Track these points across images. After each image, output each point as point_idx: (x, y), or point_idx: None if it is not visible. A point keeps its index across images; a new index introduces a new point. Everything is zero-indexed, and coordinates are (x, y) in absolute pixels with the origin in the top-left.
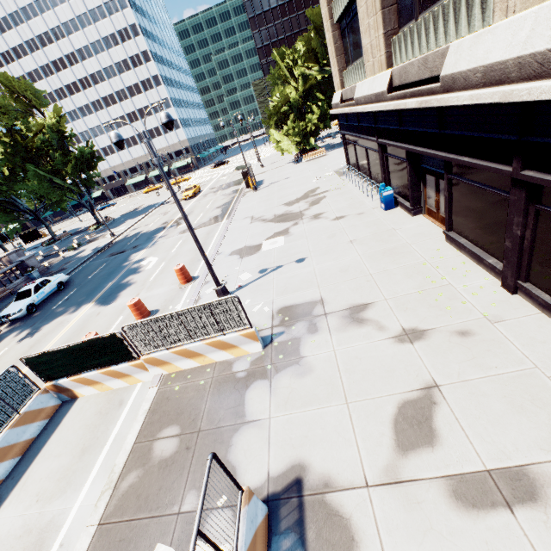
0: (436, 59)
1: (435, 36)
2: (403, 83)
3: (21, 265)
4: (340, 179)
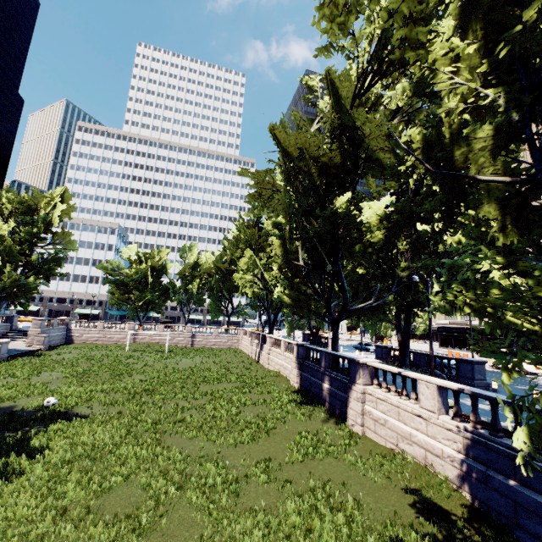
0: None
1: None
2: None
3: (307, 336)
4: (443, 349)
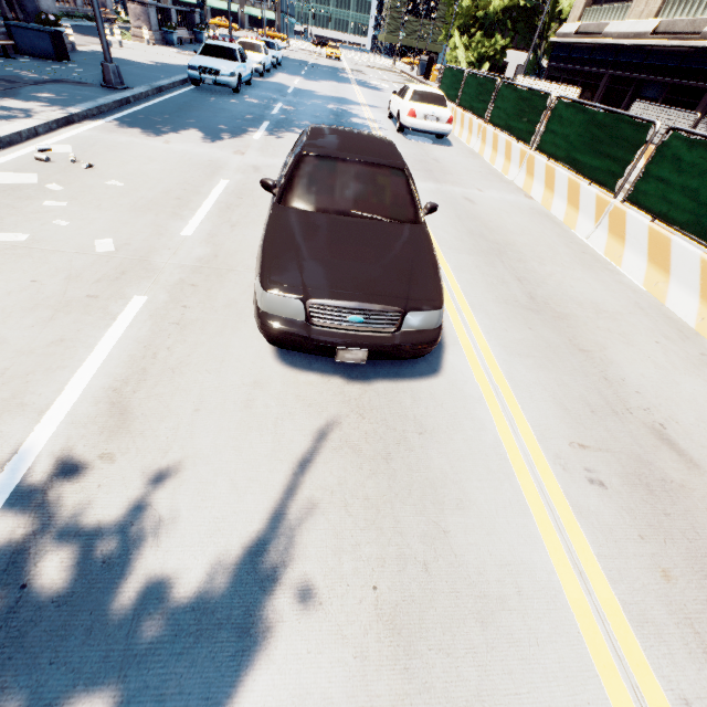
0: (702, 23)
1: (702, 11)
2: (667, 31)
3: (187, 16)
4: None
